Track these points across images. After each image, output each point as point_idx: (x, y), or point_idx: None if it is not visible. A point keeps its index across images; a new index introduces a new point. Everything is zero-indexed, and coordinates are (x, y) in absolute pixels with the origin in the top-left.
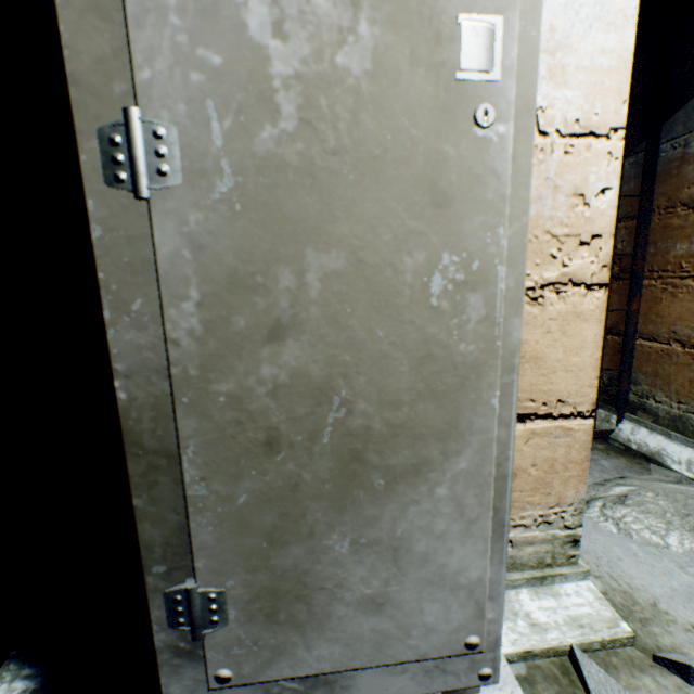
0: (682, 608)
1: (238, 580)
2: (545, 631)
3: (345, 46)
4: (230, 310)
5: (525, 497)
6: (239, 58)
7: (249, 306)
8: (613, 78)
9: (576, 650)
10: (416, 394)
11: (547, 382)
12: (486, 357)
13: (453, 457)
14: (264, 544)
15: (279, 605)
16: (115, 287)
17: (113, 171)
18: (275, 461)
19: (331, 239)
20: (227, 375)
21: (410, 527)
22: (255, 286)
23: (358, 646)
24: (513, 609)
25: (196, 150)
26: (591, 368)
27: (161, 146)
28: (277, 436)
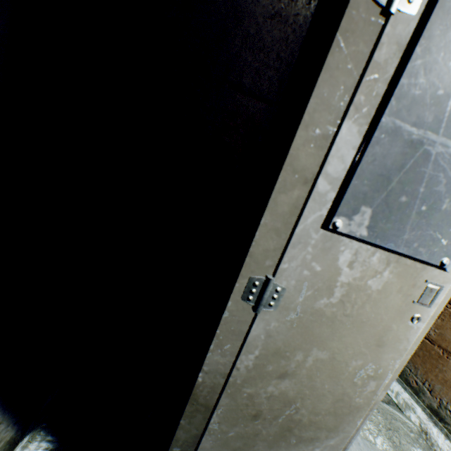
0: None
1: None
2: None
3: (374, 277)
4: (268, 362)
5: None
6: (328, 269)
7: (277, 362)
8: None
9: None
10: (328, 411)
11: None
12: (364, 405)
13: (329, 438)
14: None
15: None
16: (221, 337)
17: (247, 295)
18: (254, 422)
19: (326, 346)
20: (252, 386)
21: None
22: (284, 356)
23: None
24: None
25: (290, 299)
26: None
27: (275, 294)
28: (260, 413)
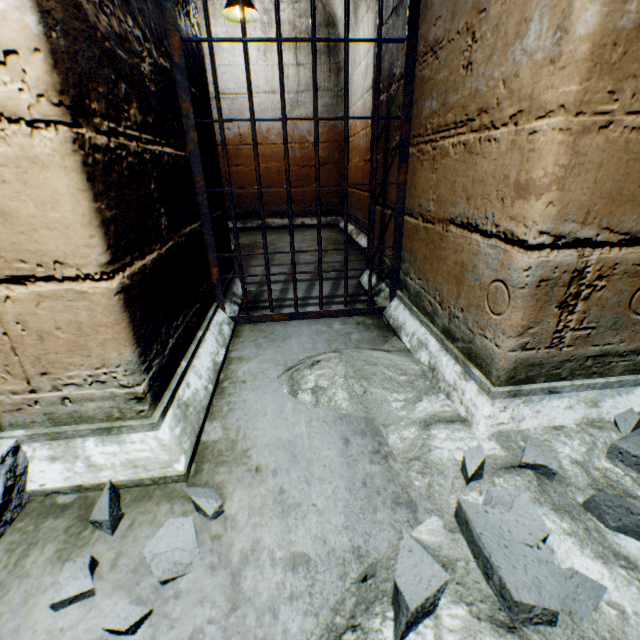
0: (267, 454)
1: None
2: (101, 471)
3: None
4: None
5: (65, 359)
6: None
7: None
8: None
9: (107, 485)
10: None
11: (32, 241)
12: None
13: None
14: None
15: None
16: None
17: None
18: None
19: None
20: None
21: None
22: None
23: None
24: (76, 454)
25: None
26: (81, 225)
27: None
28: None
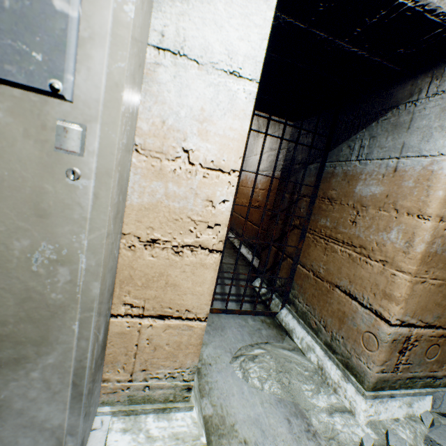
0: (246, 428)
1: None
2: (155, 441)
3: None
4: None
5: (161, 361)
6: None
7: None
8: (235, 144)
9: None
10: (20, 318)
11: (181, 299)
12: (70, 302)
13: (45, 355)
14: None
15: None
16: None
17: None
18: None
19: None
20: None
21: (11, 394)
22: None
23: None
24: (140, 427)
25: None
26: (208, 294)
27: None
28: None
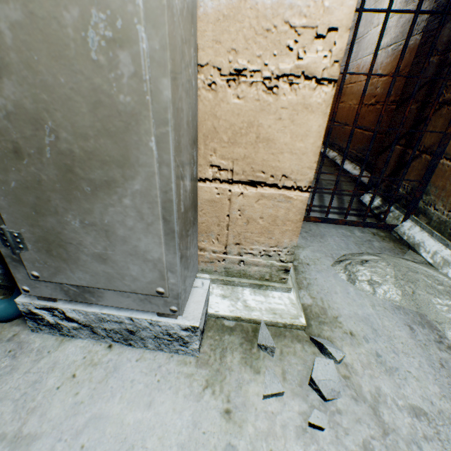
0: (352, 323)
1: (26, 230)
2: (252, 311)
3: None
4: None
5: (254, 237)
6: None
7: None
8: None
9: (262, 322)
10: (97, 131)
11: (275, 160)
12: (141, 108)
13: (130, 180)
14: (33, 213)
15: (51, 247)
16: None
17: None
18: (24, 164)
19: None
20: None
21: (112, 220)
22: None
23: (98, 278)
24: (237, 297)
25: None
26: (312, 154)
27: None
28: (19, 148)
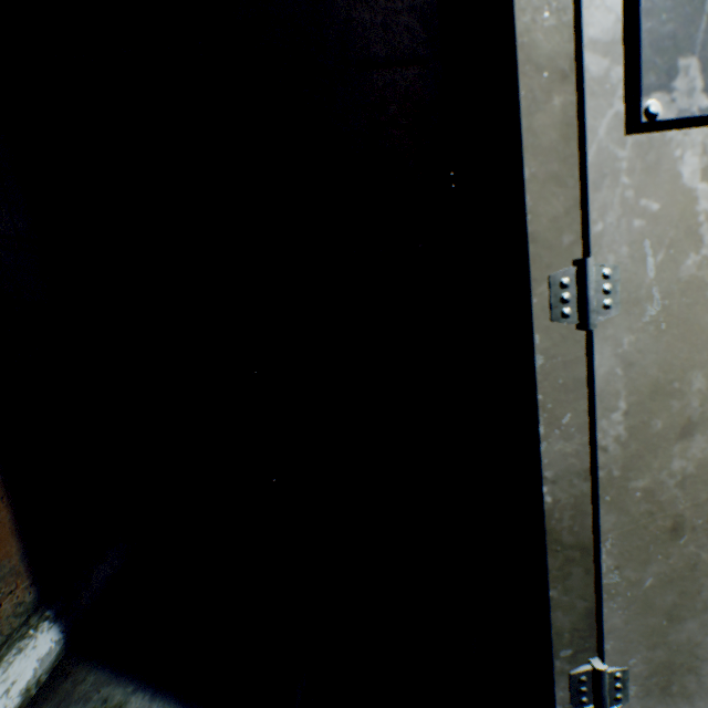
0: None
1: (638, 658)
2: None
3: None
4: (649, 415)
5: None
6: (671, 202)
7: (665, 409)
8: None
9: None
10: None
11: None
12: None
13: None
14: (662, 622)
15: (671, 678)
16: (549, 406)
17: (559, 309)
18: (677, 544)
19: None
20: (642, 472)
21: None
22: (671, 391)
23: None
24: None
25: (632, 282)
26: None
27: (606, 284)
28: (680, 522)
